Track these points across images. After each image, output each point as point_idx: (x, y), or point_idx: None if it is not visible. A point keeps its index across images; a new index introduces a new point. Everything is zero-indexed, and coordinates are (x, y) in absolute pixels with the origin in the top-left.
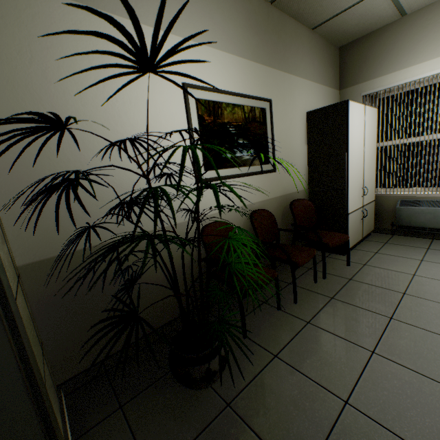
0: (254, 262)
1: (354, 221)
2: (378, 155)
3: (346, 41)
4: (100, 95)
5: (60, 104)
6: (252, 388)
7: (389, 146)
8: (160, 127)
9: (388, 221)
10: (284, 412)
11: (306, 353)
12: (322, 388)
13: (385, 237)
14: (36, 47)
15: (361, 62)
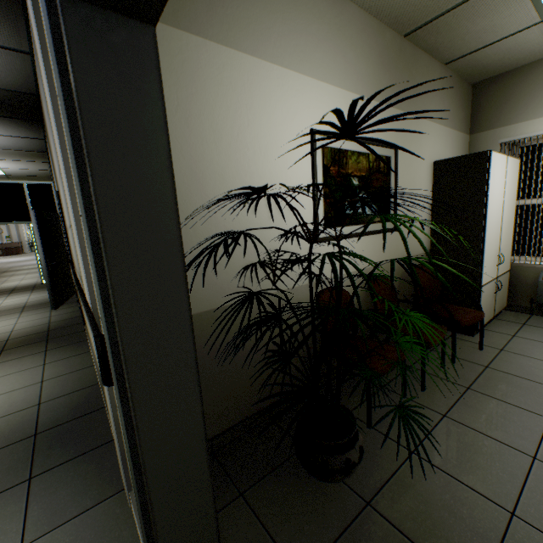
0: (368, 338)
1: (486, 295)
2: (517, 215)
3: (483, 77)
4: (233, 144)
5: (197, 154)
6: (392, 486)
7: (531, 204)
8: (285, 178)
9: (525, 296)
10: (439, 518)
11: (449, 452)
12: (479, 494)
13: (521, 317)
14: (183, 94)
15: (501, 102)
